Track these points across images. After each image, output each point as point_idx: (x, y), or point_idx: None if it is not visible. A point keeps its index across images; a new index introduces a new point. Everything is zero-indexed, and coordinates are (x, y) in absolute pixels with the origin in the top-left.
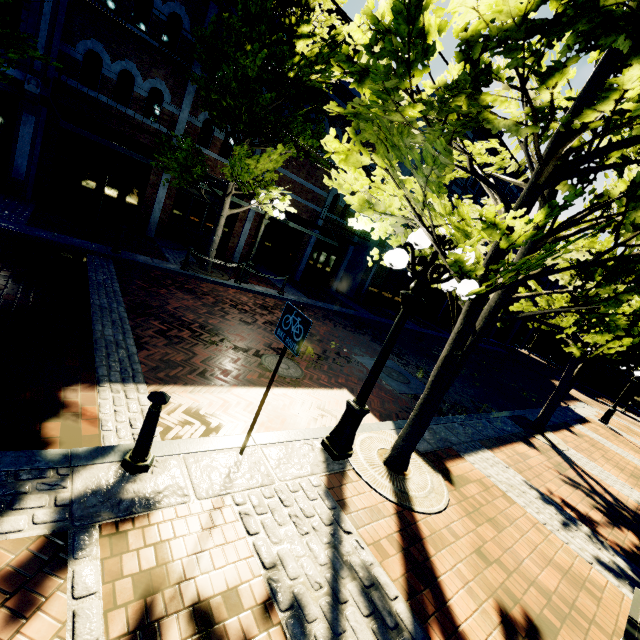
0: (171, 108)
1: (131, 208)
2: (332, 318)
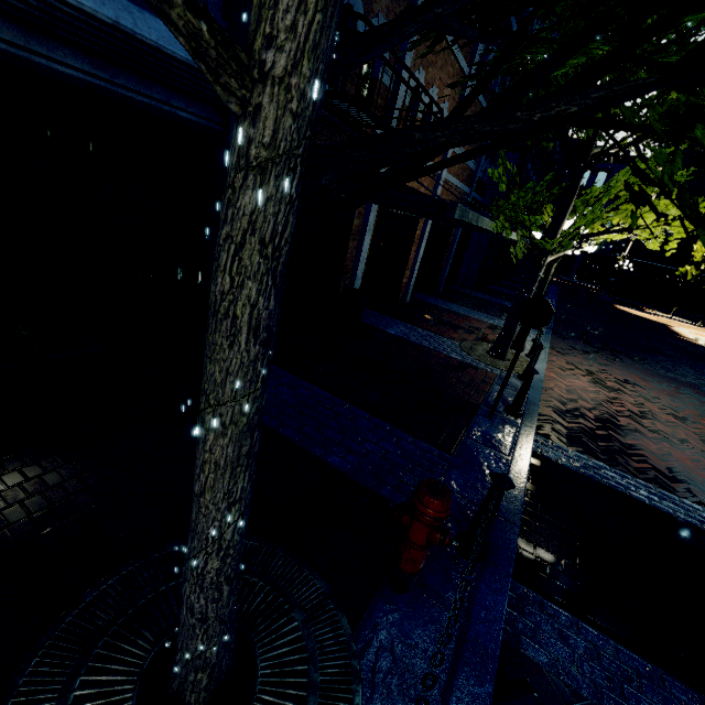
0: (385, 78)
1: (353, 291)
2: (577, 347)
